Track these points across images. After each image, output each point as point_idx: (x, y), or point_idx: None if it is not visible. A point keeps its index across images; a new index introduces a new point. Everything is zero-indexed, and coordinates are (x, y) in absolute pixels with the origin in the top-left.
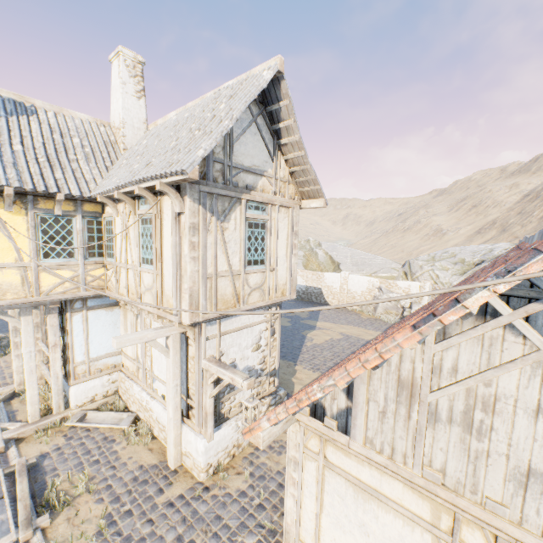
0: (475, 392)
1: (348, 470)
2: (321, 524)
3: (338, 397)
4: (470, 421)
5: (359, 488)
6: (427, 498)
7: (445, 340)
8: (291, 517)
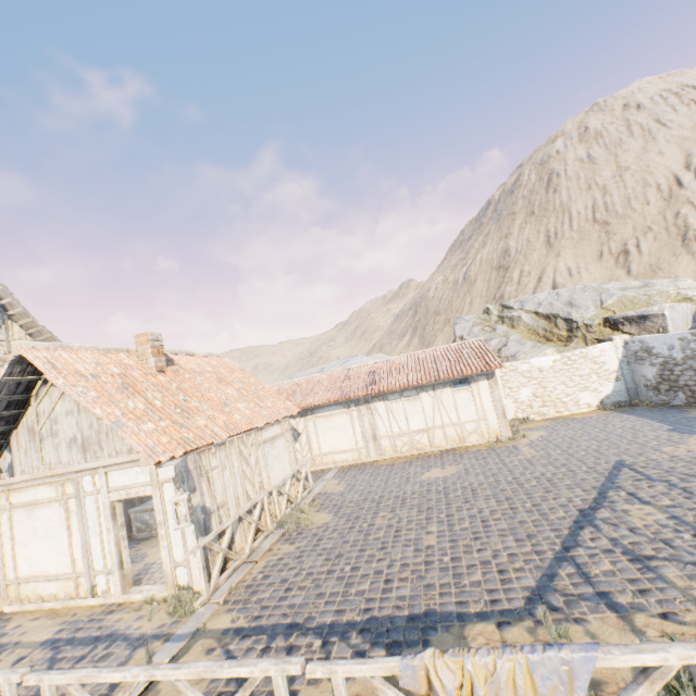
0: (52, 417)
1: (23, 501)
2: (16, 553)
3: (8, 457)
4: (53, 431)
5: (29, 507)
6: (54, 484)
7: (38, 400)
8: (0, 569)
